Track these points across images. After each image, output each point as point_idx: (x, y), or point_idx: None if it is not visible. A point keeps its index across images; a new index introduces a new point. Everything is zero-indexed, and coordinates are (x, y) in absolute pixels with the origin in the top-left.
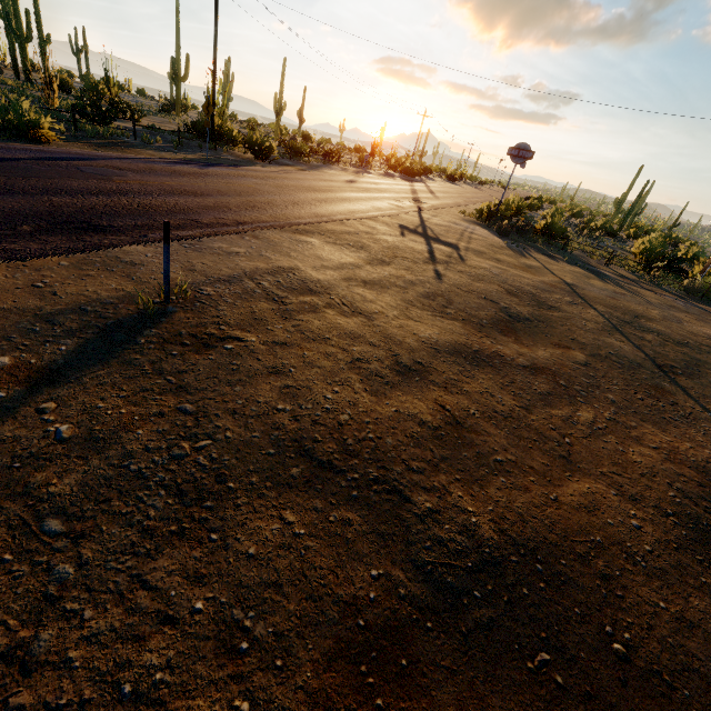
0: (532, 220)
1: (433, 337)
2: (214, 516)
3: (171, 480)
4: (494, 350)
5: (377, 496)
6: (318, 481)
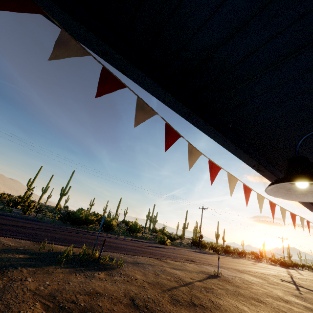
0: None
1: (296, 301)
2: (245, 298)
3: (235, 292)
4: None
5: (278, 309)
6: (263, 303)
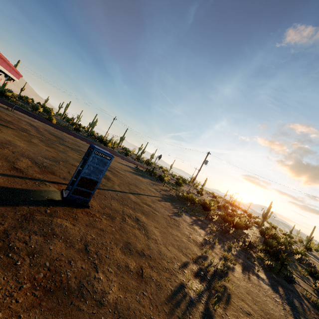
0: (190, 192)
1: (33, 124)
2: None
3: None
4: (39, 129)
5: None
6: None
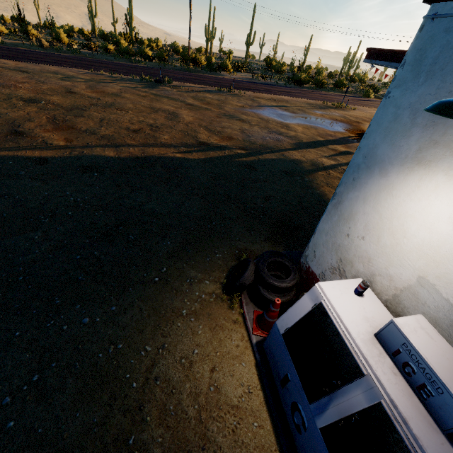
0: None
1: None
2: None
3: None
4: None
5: None
6: None
